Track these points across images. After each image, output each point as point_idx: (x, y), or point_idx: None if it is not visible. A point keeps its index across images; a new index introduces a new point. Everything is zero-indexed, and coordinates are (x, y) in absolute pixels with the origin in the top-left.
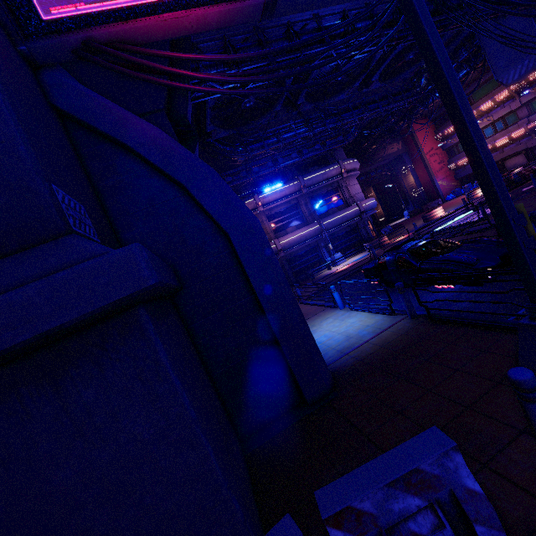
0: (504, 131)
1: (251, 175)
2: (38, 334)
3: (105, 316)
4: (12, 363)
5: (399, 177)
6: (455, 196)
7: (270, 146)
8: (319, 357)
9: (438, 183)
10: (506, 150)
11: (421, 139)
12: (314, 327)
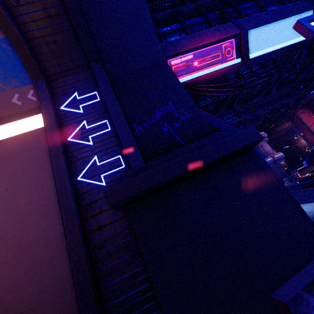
0: None
1: None
2: (231, 151)
3: (244, 151)
4: (217, 165)
5: (293, 141)
6: None
7: None
8: (303, 209)
9: None
10: None
11: (304, 118)
12: None
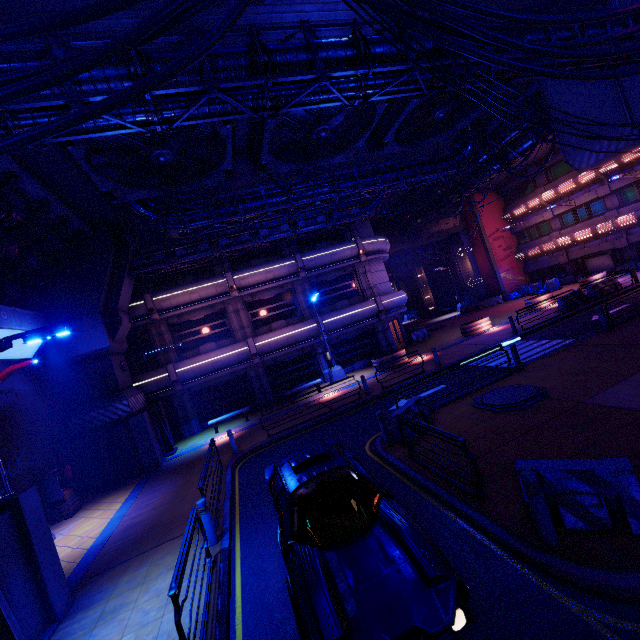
0: (587, 221)
1: (216, 249)
2: None
3: None
4: None
5: (455, 260)
6: (520, 295)
7: (222, 218)
8: None
9: (500, 276)
10: (588, 246)
11: (484, 216)
12: (135, 592)
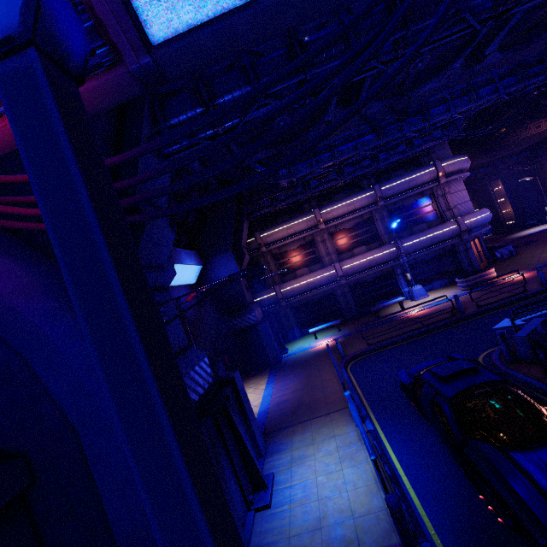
0: None
1: (308, 190)
2: None
3: None
4: None
5: (546, 168)
6: None
7: (321, 164)
8: None
9: None
10: None
11: None
12: (310, 448)
